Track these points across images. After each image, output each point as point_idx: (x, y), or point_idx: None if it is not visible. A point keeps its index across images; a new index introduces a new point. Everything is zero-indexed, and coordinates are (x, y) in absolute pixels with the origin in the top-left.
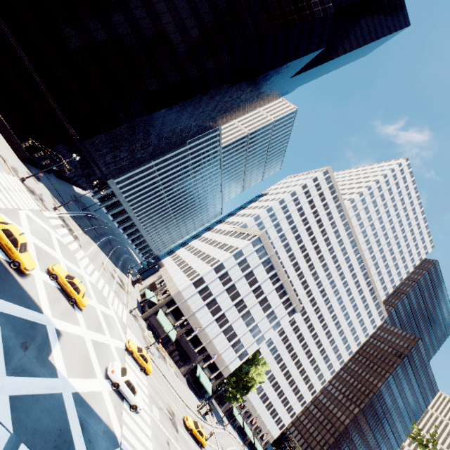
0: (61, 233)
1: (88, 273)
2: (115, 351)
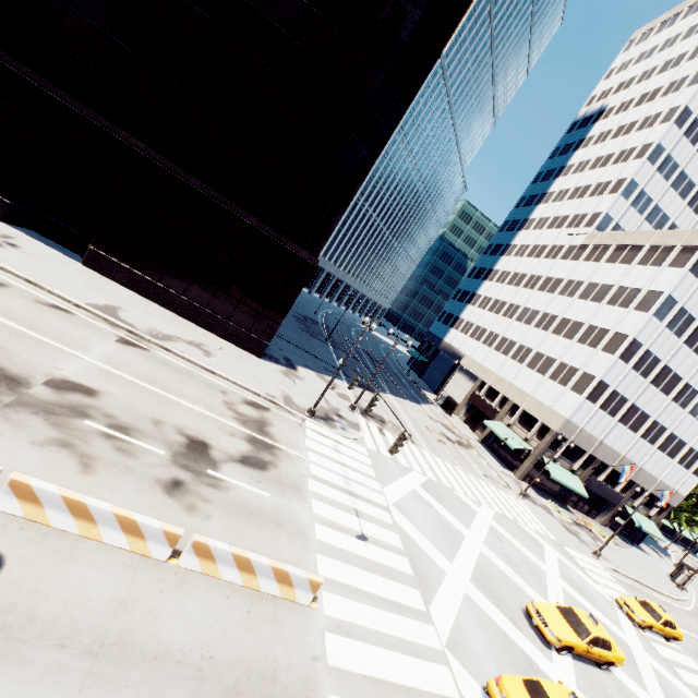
0: (403, 459)
1: (475, 501)
2: (658, 666)
